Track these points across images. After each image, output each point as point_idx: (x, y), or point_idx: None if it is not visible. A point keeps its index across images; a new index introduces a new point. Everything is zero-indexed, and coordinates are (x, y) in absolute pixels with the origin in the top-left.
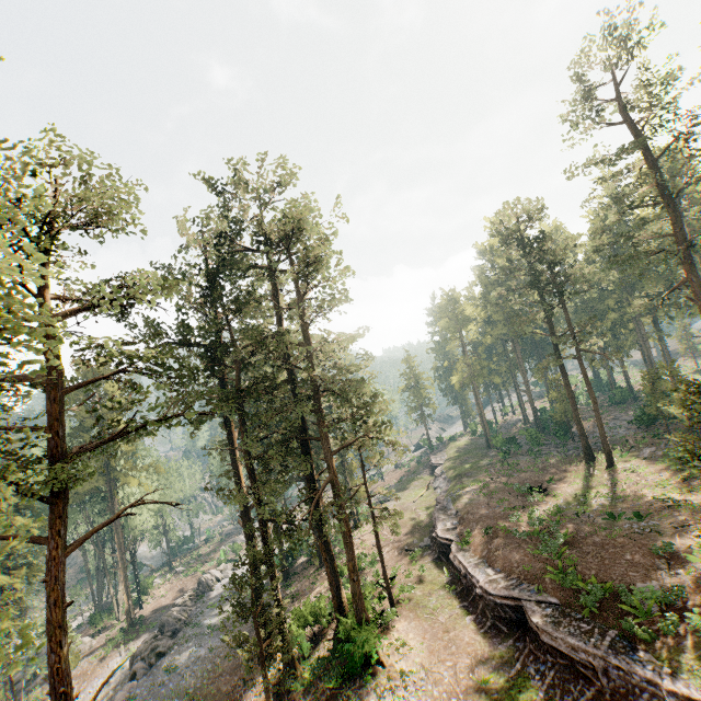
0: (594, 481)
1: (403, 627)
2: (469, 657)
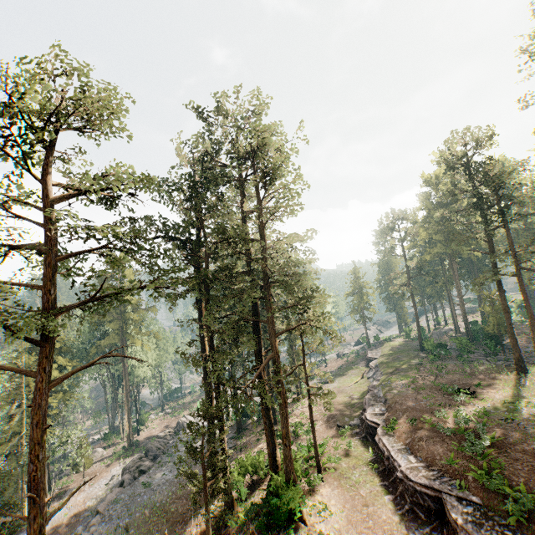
0: (524, 391)
1: (327, 492)
2: (384, 534)
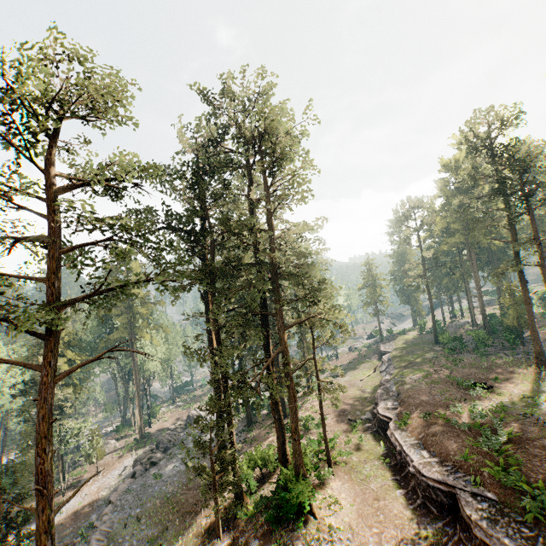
0: (544, 385)
1: (337, 486)
2: (395, 529)
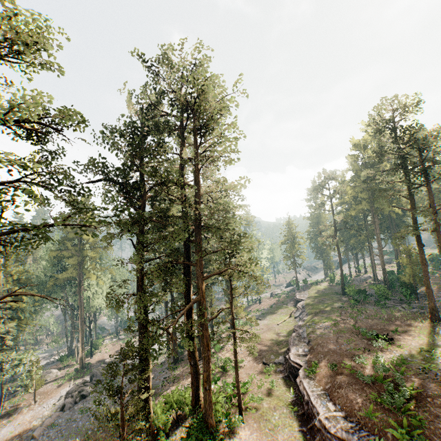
0: (439, 340)
1: (246, 435)
2: None
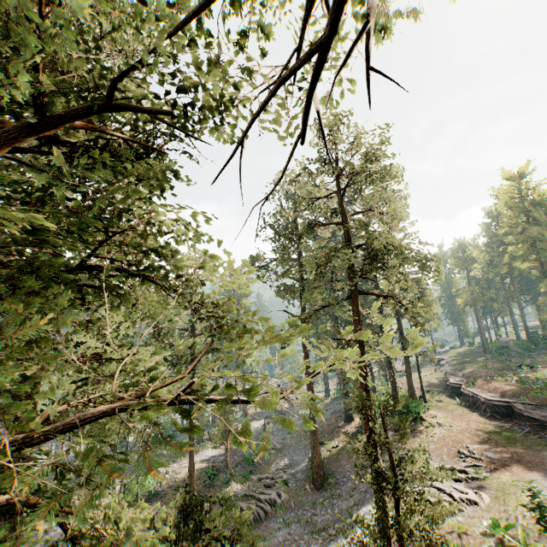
0: None
1: (433, 412)
2: (476, 423)
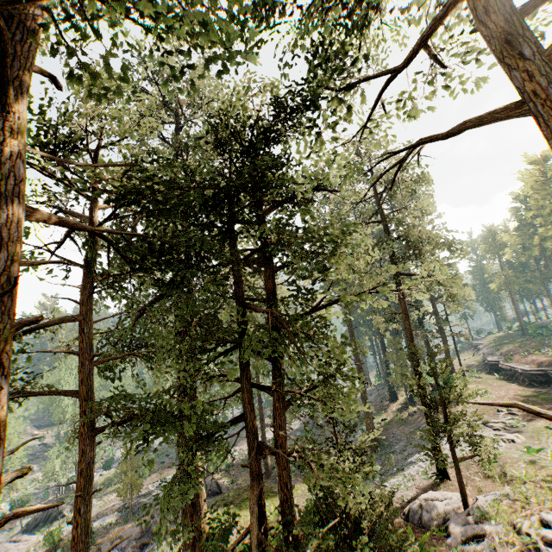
0: None
1: (473, 386)
2: (514, 390)
